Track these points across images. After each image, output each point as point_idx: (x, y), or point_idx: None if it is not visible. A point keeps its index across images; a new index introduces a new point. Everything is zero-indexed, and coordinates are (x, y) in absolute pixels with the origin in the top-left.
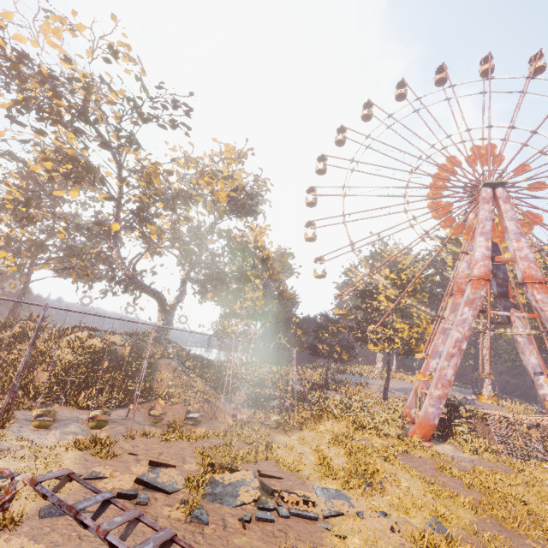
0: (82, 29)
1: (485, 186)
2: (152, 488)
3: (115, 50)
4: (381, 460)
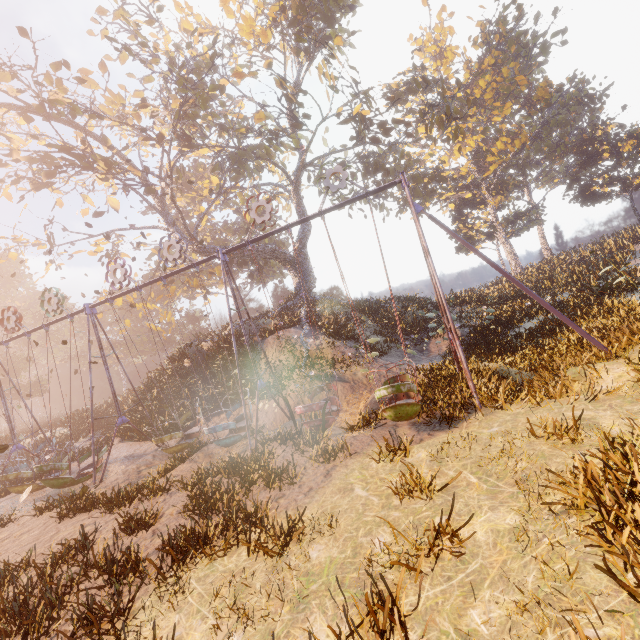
0: None
1: None
2: None
3: None
4: None
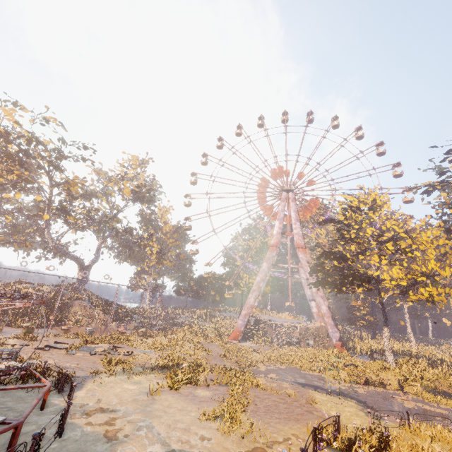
0: (27, 112)
1: (283, 191)
2: (53, 348)
3: (47, 120)
4: (187, 342)
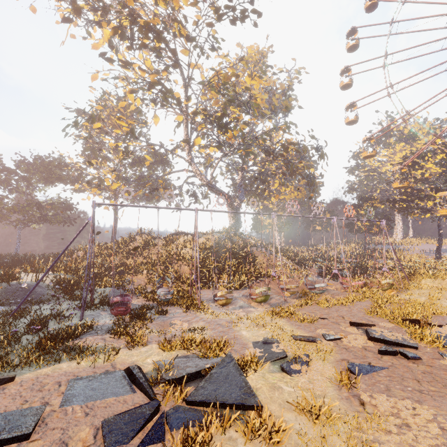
0: None
1: None
2: (394, 344)
3: None
4: None
